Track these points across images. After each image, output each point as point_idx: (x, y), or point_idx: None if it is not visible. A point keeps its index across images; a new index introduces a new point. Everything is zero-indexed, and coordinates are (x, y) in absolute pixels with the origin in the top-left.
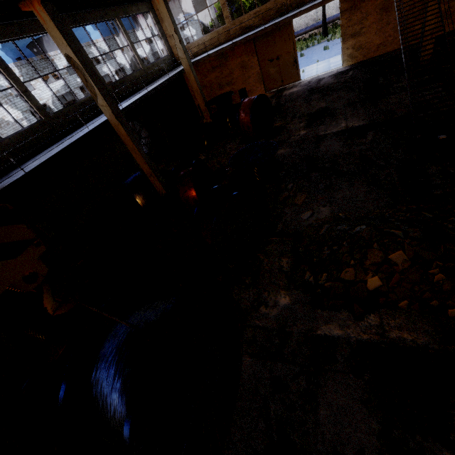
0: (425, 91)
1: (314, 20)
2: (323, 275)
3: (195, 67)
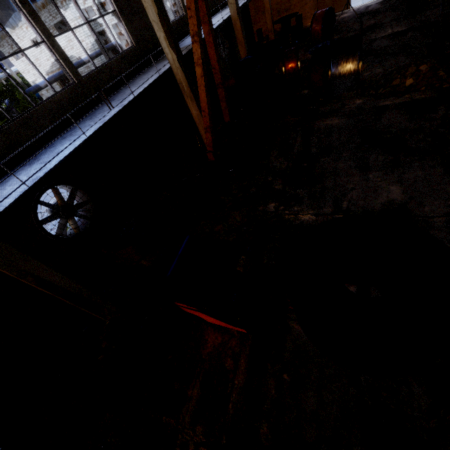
0: None
1: None
2: (381, 90)
3: None
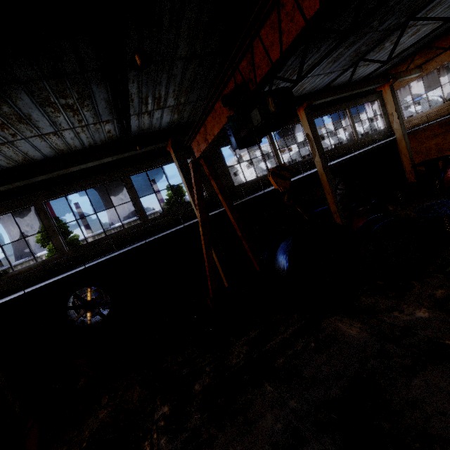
0: None
1: None
2: None
3: (411, 136)
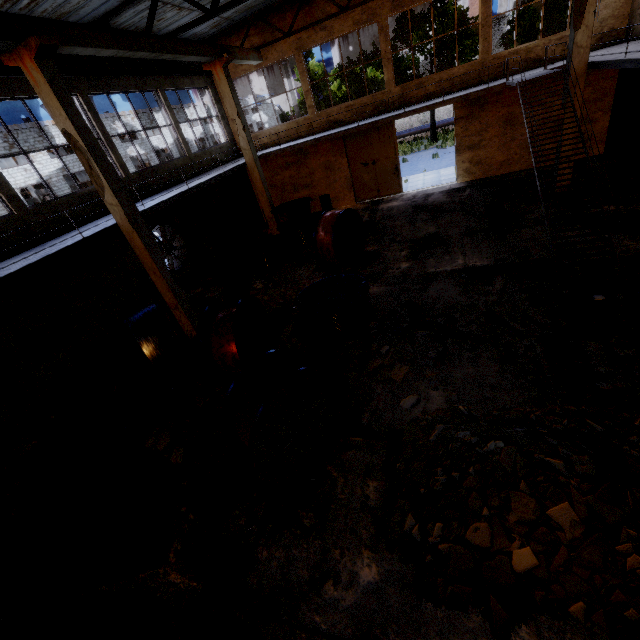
0: (569, 231)
1: (421, 122)
2: (436, 525)
3: (263, 161)
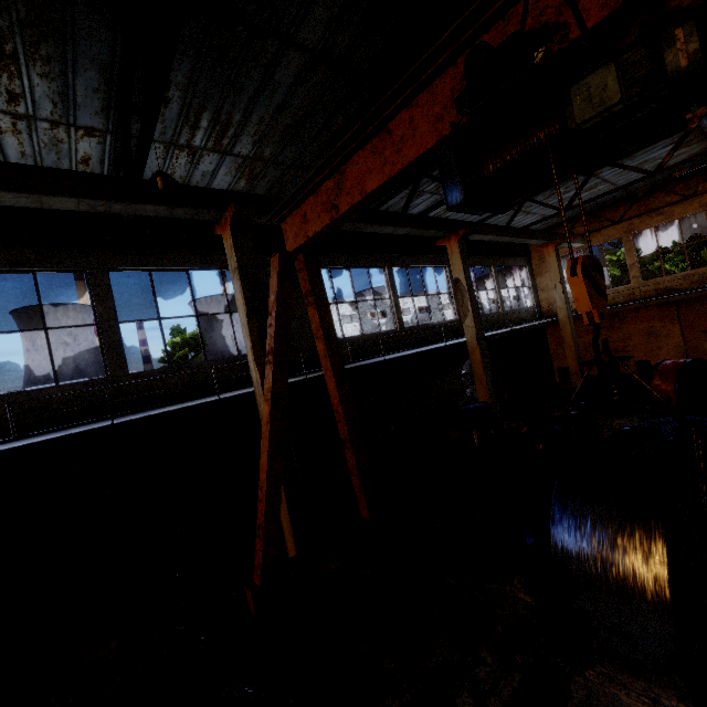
0: None
1: None
2: None
3: None
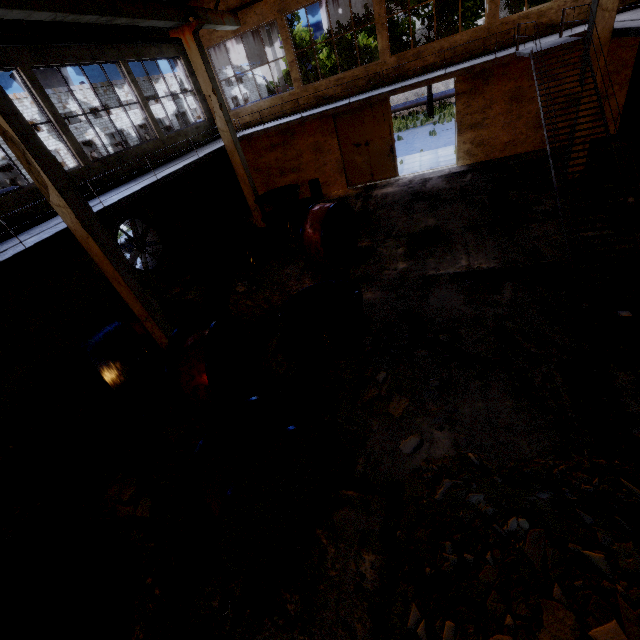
0: (589, 231)
1: (416, 94)
2: (446, 624)
3: (245, 142)
